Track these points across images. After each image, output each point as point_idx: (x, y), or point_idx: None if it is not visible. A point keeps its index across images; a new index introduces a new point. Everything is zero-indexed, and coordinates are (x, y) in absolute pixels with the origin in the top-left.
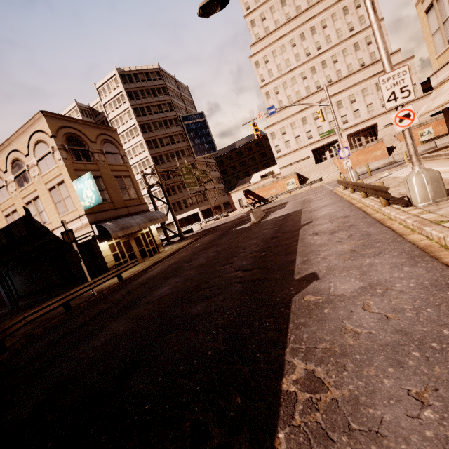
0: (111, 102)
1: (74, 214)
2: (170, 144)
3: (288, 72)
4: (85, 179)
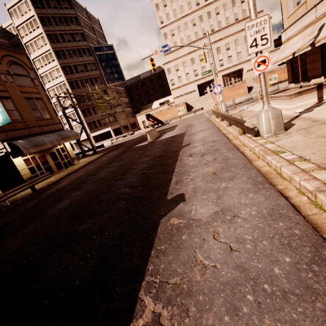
0: (23, 25)
1: None
2: (84, 72)
3: (182, 18)
4: None
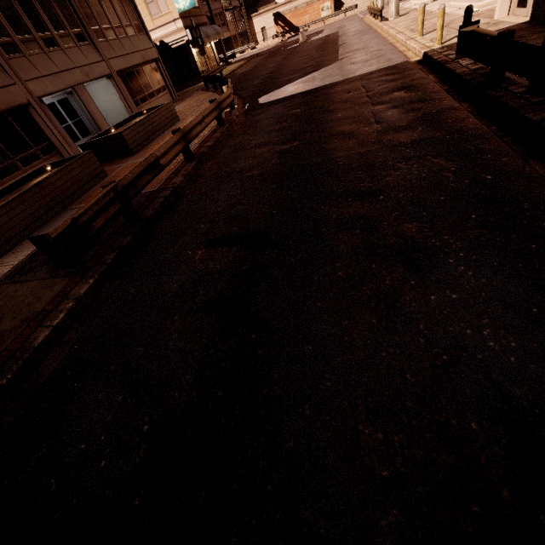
0: None
1: (167, 17)
2: None
3: None
4: None
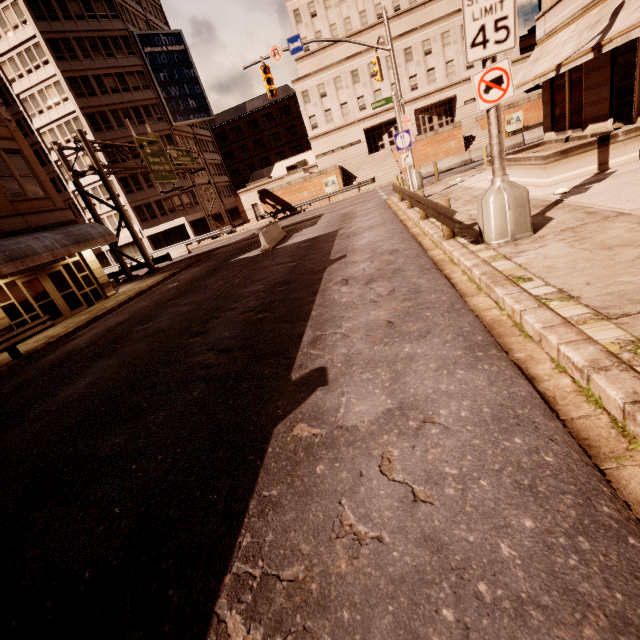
0: None
1: None
2: (119, 92)
3: None
4: None
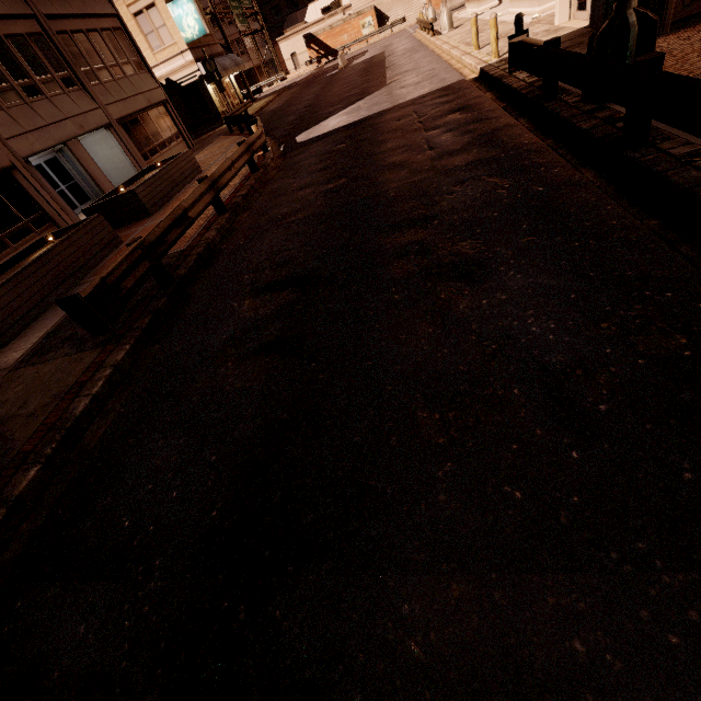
0: None
1: (172, 49)
2: None
3: None
4: (184, 2)
